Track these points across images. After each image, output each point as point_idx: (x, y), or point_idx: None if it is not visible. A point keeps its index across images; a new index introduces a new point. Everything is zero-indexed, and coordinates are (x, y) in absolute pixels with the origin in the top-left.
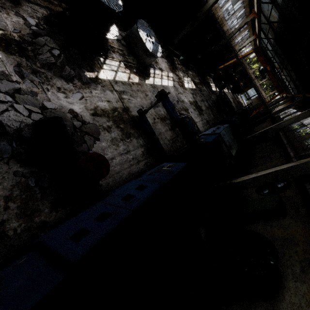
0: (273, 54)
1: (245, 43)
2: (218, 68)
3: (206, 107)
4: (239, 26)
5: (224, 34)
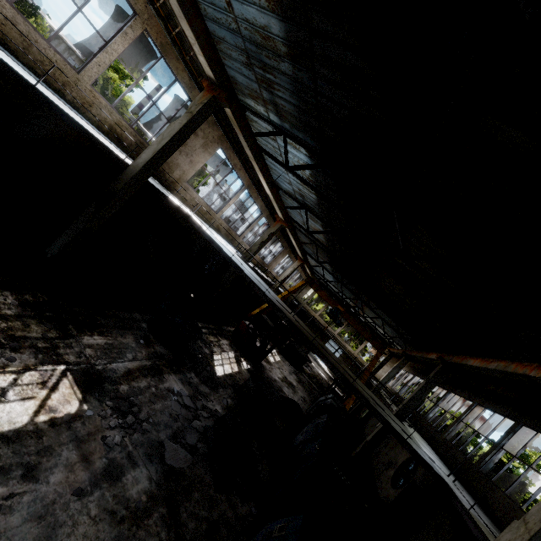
0: (339, 287)
1: (288, 272)
2: (250, 313)
3: (114, 525)
4: (259, 239)
5: (214, 242)
